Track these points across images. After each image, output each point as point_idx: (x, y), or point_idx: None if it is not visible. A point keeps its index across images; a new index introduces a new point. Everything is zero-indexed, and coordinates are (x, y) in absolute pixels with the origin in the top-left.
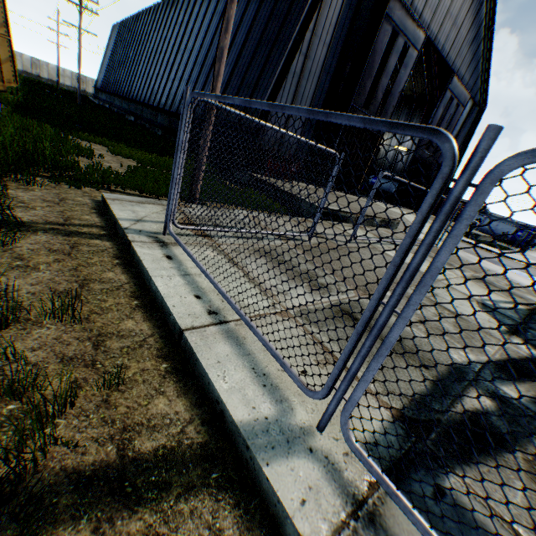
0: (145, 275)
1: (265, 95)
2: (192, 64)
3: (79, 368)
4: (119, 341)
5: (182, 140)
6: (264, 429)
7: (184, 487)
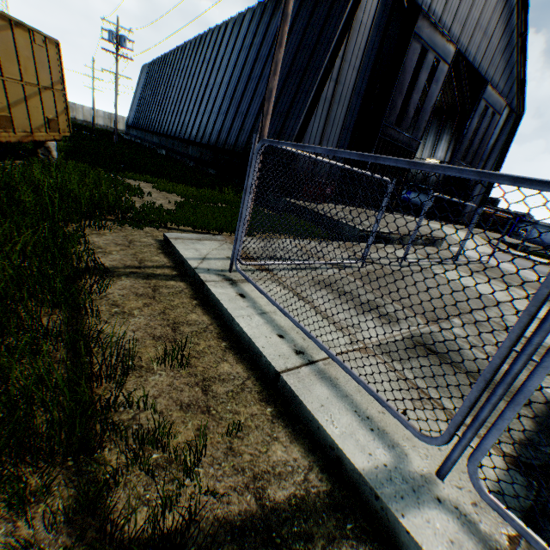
0: (225, 316)
1: (297, 123)
2: (221, 97)
3: (197, 414)
4: (222, 385)
5: (251, 183)
6: (387, 477)
7: (326, 538)
